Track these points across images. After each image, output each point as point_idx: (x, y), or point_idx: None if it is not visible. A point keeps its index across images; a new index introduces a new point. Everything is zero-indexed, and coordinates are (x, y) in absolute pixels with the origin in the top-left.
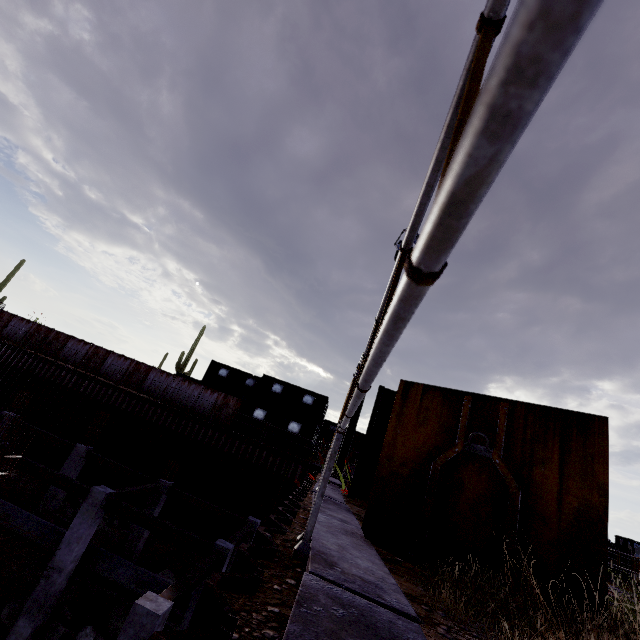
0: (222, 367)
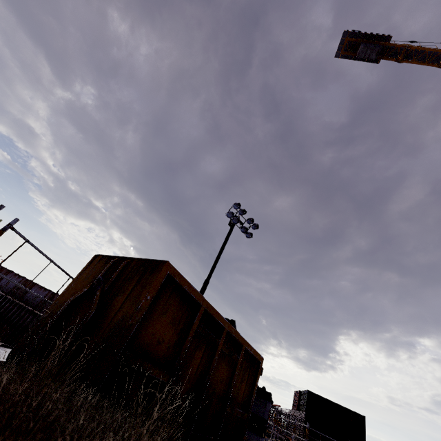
0: None
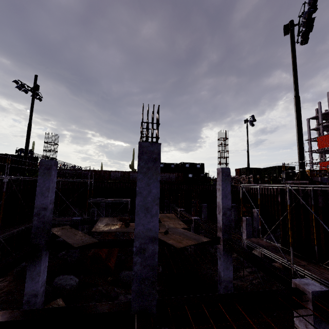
0: (160, 164)
